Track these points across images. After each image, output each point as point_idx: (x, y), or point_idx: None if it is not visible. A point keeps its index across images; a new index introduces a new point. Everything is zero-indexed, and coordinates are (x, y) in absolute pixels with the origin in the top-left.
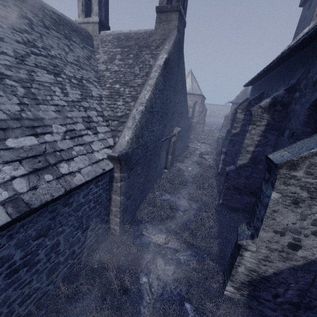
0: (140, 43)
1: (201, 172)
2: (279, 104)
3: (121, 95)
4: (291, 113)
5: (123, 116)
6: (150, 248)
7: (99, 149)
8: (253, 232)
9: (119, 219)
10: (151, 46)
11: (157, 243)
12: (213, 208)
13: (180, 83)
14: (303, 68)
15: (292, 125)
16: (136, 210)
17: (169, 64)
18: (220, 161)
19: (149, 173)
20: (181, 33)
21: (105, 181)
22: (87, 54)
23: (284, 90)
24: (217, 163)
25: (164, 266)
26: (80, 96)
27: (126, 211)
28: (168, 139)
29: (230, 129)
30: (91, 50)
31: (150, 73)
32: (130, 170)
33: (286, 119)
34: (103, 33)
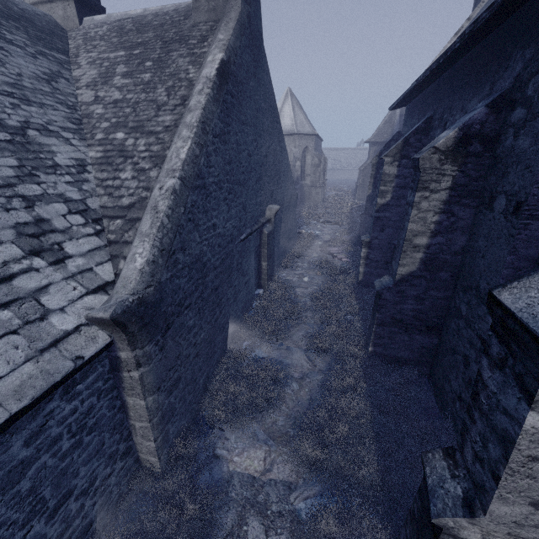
0: (167, 35)
1: (327, 285)
2: (477, 139)
3: (128, 155)
4: (507, 158)
5: (133, 204)
6: (232, 492)
7: (69, 301)
8: (469, 489)
9: (154, 442)
10: (190, 39)
11: (248, 475)
12: (358, 366)
13: (266, 115)
14: (530, 49)
15: (515, 184)
16: (201, 398)
17: (231, 73)
18: (360, 261)
19: (221, 311)
20: (252, 4)
21: (98, 375)
22: (47, 69)
23: (485, 106)
24: (355, 260)
25: (264, 538)
26: (15, 170)
27: (170, 417)
28: (256, 232)
29: (372, 193)
30: (61, 61)
31: (189, 98)
32: (161, 332)
33: (494, 171)
34: (89, 21)
